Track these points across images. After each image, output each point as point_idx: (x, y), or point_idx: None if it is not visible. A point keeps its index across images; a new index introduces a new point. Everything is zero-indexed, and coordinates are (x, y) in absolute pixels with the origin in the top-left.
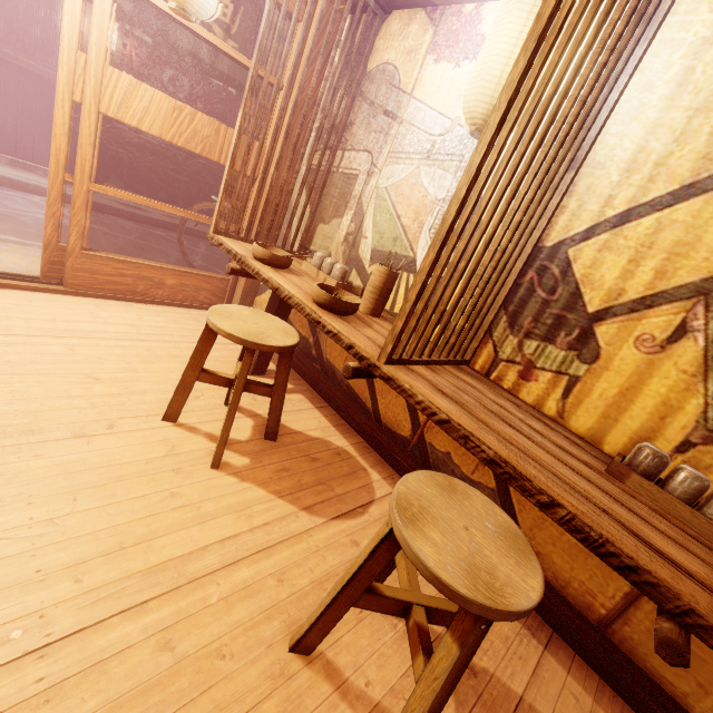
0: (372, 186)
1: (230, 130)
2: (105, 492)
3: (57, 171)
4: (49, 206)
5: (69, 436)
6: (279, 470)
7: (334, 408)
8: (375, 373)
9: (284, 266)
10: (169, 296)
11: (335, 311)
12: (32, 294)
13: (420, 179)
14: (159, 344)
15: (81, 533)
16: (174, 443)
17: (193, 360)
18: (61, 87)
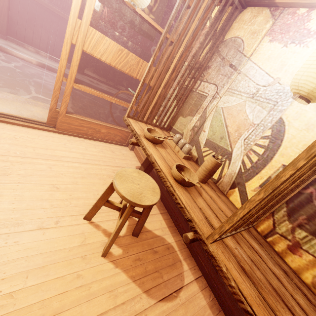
0: (214, 104)
1: (144, 62)
2: (43, 272)
3: (60, 76)
4: (54, 92)
5: (35, 228)
6: (136, 259)
7: (170, 215)
8: (203, 247)
9: (159, 143)
10: (102, 137)
11: (183, 185)
12: (41, 132)
13: (244, 109)
14: (92, 166)
15: (24, 305)
16: (86, 236)
17: (103, 196)
18: (67, 36)
